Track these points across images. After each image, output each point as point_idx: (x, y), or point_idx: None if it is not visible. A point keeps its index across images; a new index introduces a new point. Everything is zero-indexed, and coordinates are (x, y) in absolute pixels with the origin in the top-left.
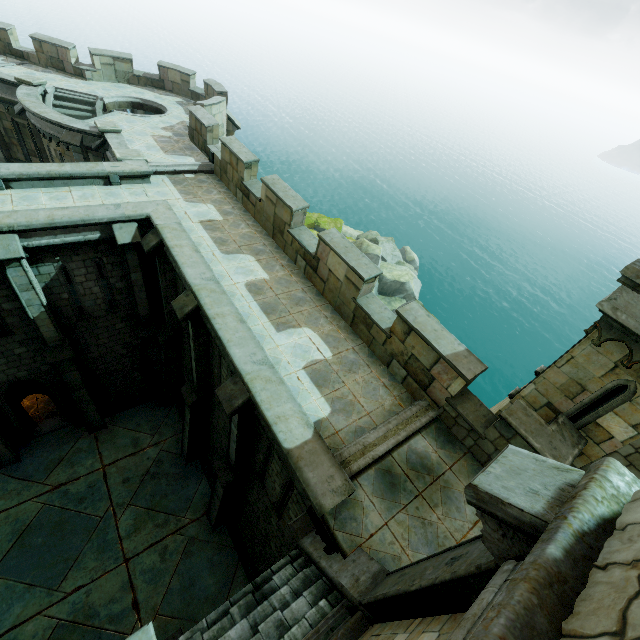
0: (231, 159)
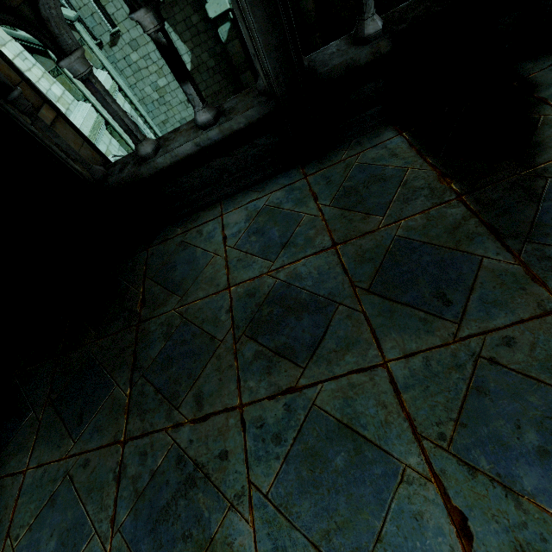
0: None
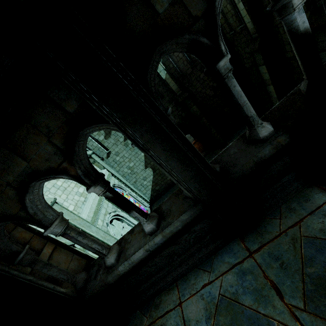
0: None
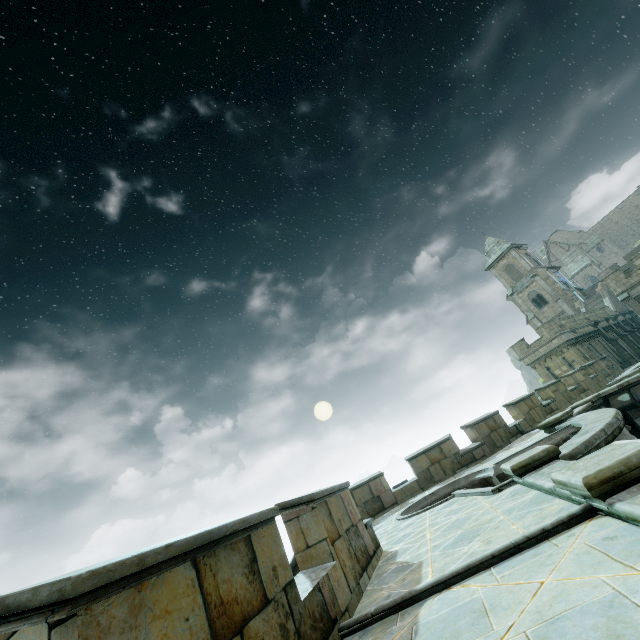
0: (528, 404)
